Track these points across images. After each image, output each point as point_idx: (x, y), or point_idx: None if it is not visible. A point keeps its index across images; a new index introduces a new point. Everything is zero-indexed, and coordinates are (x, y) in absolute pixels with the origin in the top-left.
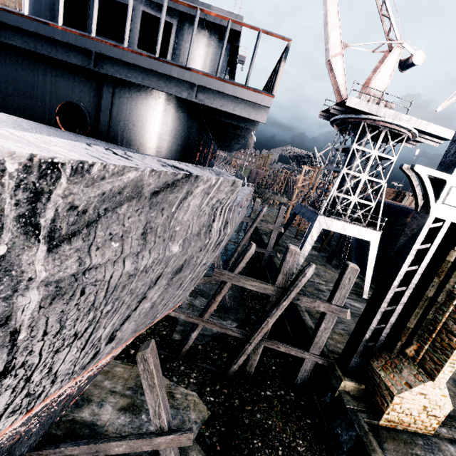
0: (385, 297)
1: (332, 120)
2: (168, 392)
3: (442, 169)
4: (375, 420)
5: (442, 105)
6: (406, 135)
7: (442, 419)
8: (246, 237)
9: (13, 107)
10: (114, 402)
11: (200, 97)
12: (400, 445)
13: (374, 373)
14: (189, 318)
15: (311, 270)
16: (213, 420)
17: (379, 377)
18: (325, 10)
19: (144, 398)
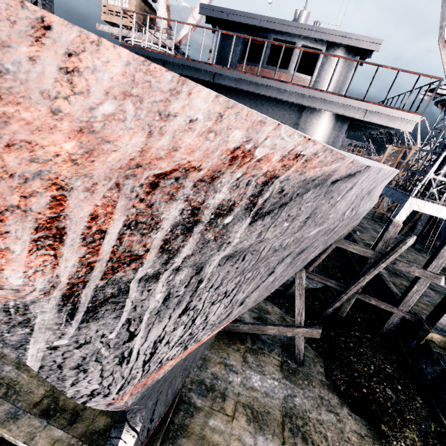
0: None
1: (437, 100)
2: (281, 316)
3: None
4: None
5: None
6: None
7: None
8: None
9: None
10: (249, 314)
11: (367, 117)
12: None
13: None
14: None
15: (412, 240)
16: (316, 339)
17: None
18: None
19: (266, 316)
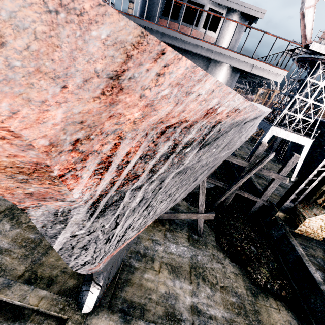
0: (312, 172)
1: (295, 57)
2: (187, 207)
3: None
4: (292, 229)
5: None
6: None
7: None
8: None
9: None
10: None
11: (253, 70)
12: (304, 240)
13: (296, 210)
14: None
15: (272, 155)
16: (210, 220)
17: (299, 211)
18: None
19: (178, 207)
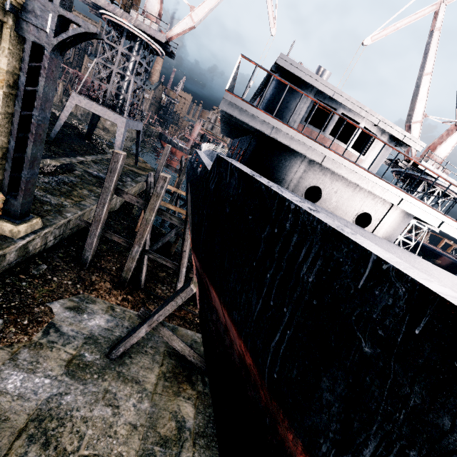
0: None
1: (396, 170)
2: None
3: None
4: None
5: None
6: (453, 197)
7: None
8: None
9: (335, 209)
10: None
11: (440, 227)
12: None
13: None
14: None
15: None
16: None
17: None
18: (418, 84)
19: None
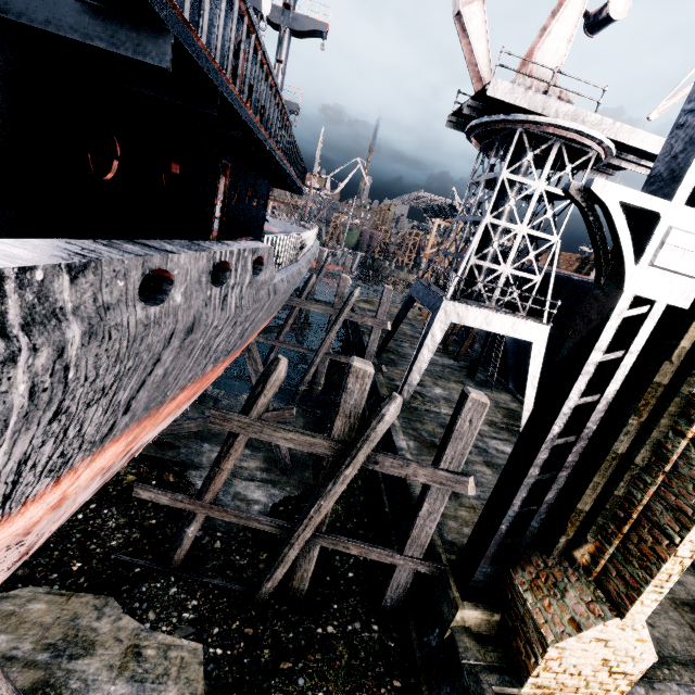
0: (535, 457)
1: (468, 128)
2: (131, 646)
3: (651, 192)
4: (513, 687)
5: (658, 108)
6: (595, 153)
7: (636, 677)
8: (327, 341)
9: None
10: None
11: None
12: None
13: (516, 595)
14: (177, 503)
15: (394, 408)
16: None
17: (524, 604)
18: None
19: (74, 666)
